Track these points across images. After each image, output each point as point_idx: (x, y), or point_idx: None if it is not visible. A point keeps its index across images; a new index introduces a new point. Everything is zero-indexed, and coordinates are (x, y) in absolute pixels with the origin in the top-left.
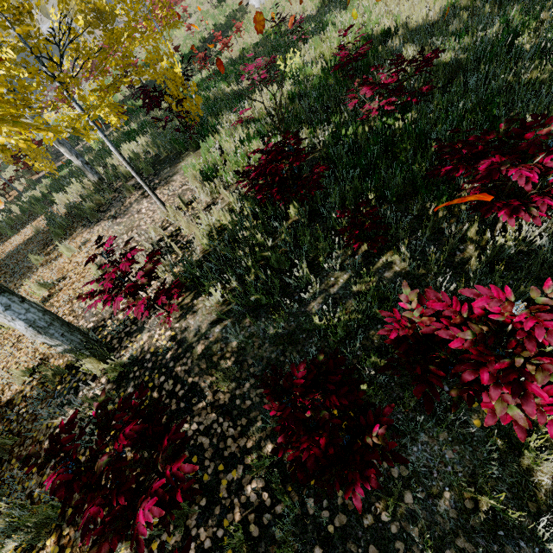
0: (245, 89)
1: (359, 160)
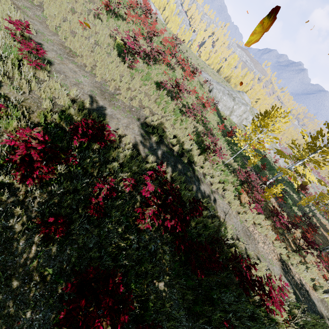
0: None
1: None
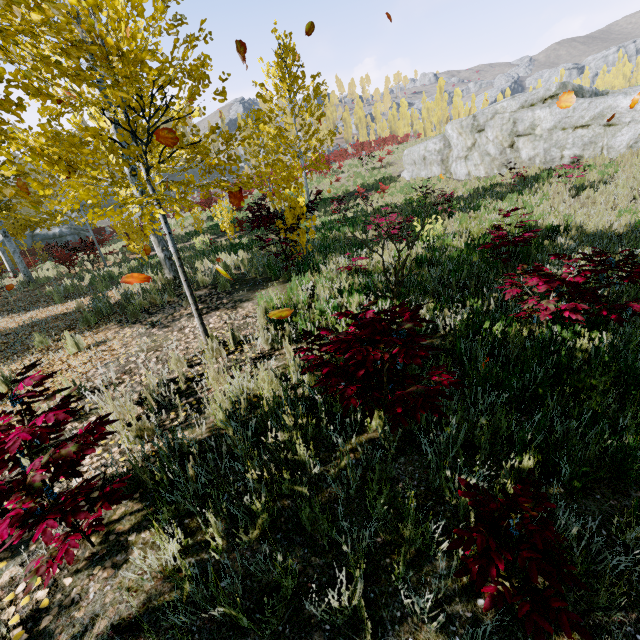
0: (370, 239)
1: (509, 378)
